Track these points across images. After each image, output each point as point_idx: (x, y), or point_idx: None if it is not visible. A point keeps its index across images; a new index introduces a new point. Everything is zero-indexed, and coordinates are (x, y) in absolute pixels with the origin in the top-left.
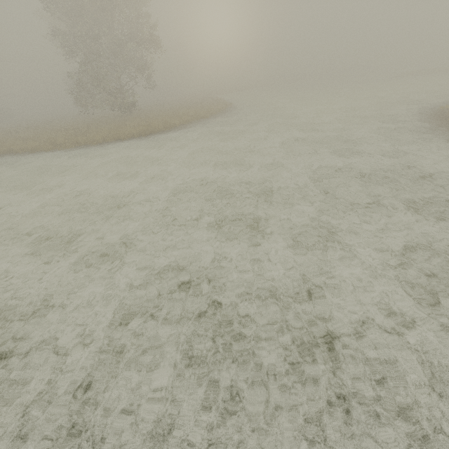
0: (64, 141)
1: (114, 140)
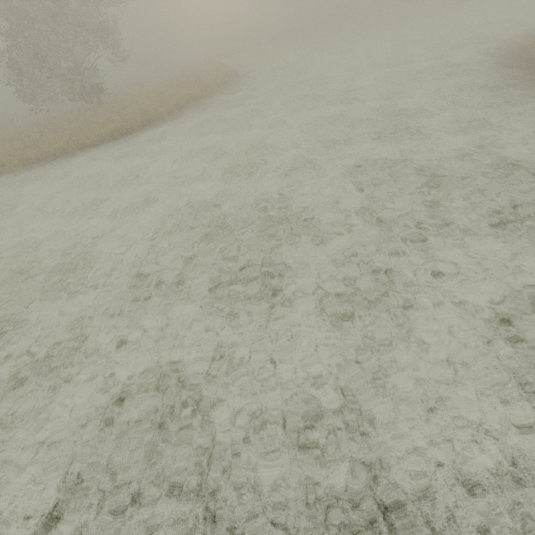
0: (8, 159)
1: (77, 149)
